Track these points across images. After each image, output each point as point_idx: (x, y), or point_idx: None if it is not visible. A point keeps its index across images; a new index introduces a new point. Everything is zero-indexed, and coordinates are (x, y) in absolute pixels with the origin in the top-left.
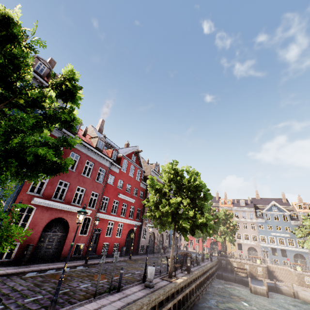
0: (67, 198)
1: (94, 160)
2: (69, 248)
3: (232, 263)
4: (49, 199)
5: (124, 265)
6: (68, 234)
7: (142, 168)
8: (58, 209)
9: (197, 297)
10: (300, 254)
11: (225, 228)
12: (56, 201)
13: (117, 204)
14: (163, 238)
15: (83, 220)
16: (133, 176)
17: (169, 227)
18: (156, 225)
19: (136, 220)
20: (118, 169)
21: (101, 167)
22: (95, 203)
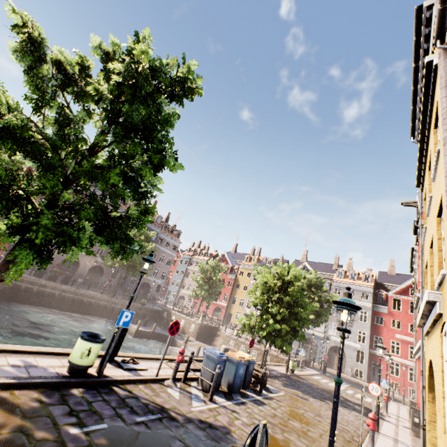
0: None
1: None
2: None
3: (172, 316)
4: None
5: None
6: None
7: None
8: None
9: (4, 296)
10: (313, 339)
11: (201, 280)
12: None
13: None
14: (104, 272)
15: None
16: None
17: None
18: None
19: None
20: None
21: None
22: None
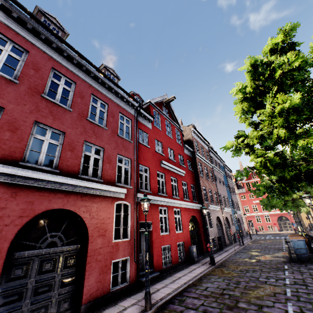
0: (66, 165)
1: (105, 98)
2: (99, 275)
3: None
4: (12, 166)
5: (227, 287)
6: (88, 245)
7: (179, 127)
8: (46, 188)
9: None
10: None
11: None
12: (38, 170)
13: (163, 179)
14: (229, 222)
15: (114, 210)
16: (172, 137)
17: (311, 182)
18: (269, 189)
19: (194, 201)
20: (149, 123)
21: (122, 113)
22: (129, 177)
